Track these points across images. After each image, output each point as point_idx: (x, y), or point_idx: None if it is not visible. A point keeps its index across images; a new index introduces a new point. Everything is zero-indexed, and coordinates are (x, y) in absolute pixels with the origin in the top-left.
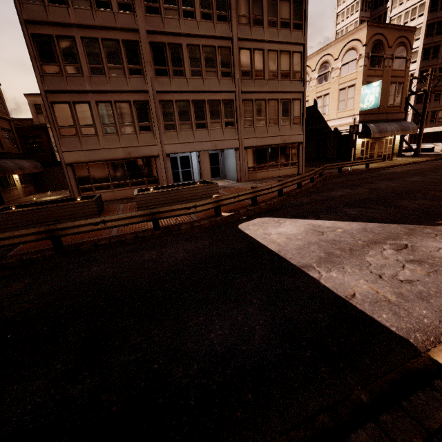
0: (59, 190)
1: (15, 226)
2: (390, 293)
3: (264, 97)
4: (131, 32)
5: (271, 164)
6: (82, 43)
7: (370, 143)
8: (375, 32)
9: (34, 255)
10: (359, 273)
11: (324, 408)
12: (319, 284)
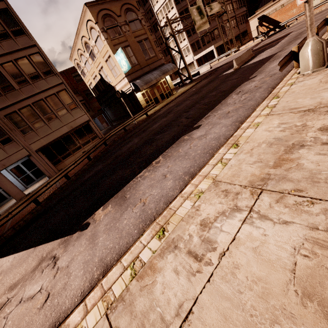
0: None
1: None
2: None
3: (26, 103)
4: None
5: (72, 148)
6: None
7: (149, 91)
8: (98, 10)
9: None
10: None
11: None
12: None
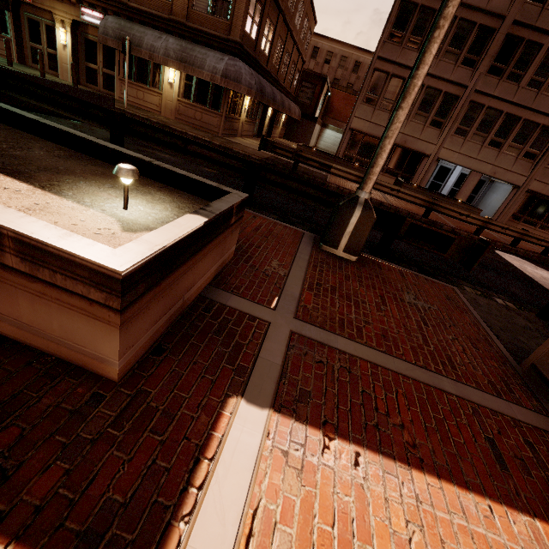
0: None
1: None
2: None
3: None
4: (496, 17)
5: (545, 223)
6: None
7: None
8: None
9: (345, 189)
10: None
11: None
12: None
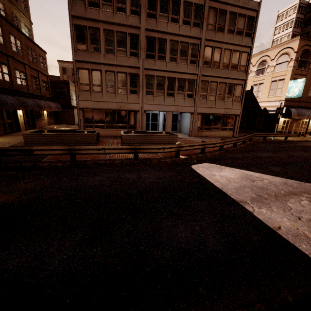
0: (69, 124)
1: (45, 143)
2: (307, 231)
3: (216, 80)
4: (135, 28)
5: (214, 127)
6: (103, 33)
7: (290, 122)
8: (305, 44)
9: (58, 163)
10: (283, 213)
11: (261, 299)
12: (253, 215)
